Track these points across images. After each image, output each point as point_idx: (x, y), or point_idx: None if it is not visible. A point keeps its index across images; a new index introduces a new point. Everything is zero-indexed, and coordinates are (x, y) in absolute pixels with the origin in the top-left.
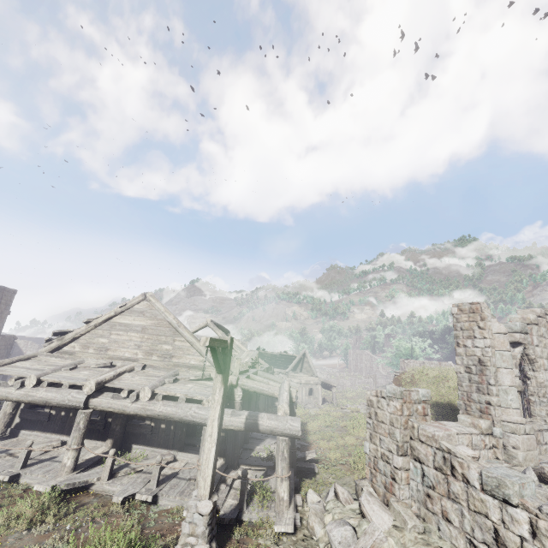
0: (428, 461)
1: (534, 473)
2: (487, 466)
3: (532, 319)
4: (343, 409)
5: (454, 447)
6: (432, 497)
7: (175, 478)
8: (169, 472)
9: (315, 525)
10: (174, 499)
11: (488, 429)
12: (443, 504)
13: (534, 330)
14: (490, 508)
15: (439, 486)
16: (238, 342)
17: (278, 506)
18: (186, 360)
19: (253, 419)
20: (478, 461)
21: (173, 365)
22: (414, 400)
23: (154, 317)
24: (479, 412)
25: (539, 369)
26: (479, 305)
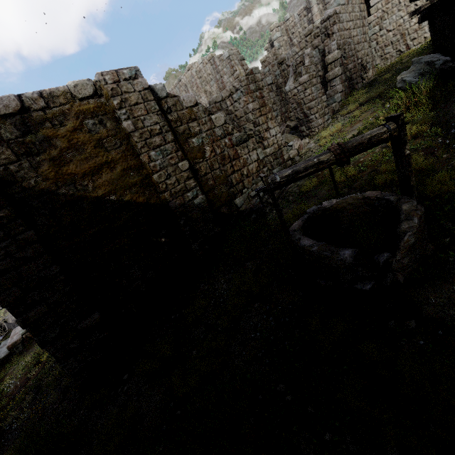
0: None
1: None
2: None
3: None
4: None
5: None
6: None
7: None
8: None
9: None
10: None
11: None
12: None
13: None
14: None
15: None
16: None
17: None
18: None
19: None
20: None
21: None
22: None
23: None
24: None
25: None
26: None
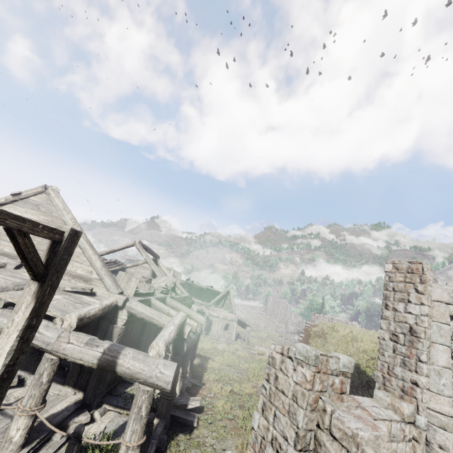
0: None
1: None
2: None
3: None
4: (251, 350)
5: None
6: None
7: None
8: None
9: None
10: None
11: (411, 416)
12: None
13: None
14: None
15: None
16: (165, 269)
17: None
18: (72, 267)
19: (111, 356)
20: None
21: None
22: (332, 370)
23: (49, 213)
24: (401, 391)
25: None
26: (421, 265)
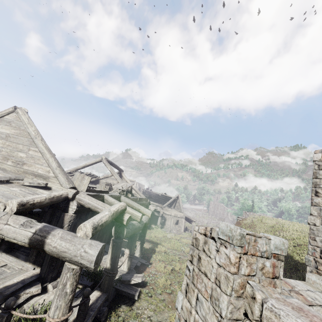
0: None
1: None
2: None
3: None
4: None
5: None
6: None
7: None
8: None
9: None
10: None
11: None
12: None
13: None
14: None
15: None
16: (127, 179)
17: None
18: (34, 168)
19: (40, 236)
20: None
21: (23, 171)
22: (261, 251)
23: (18, 127)
24: None
25: None
26: None
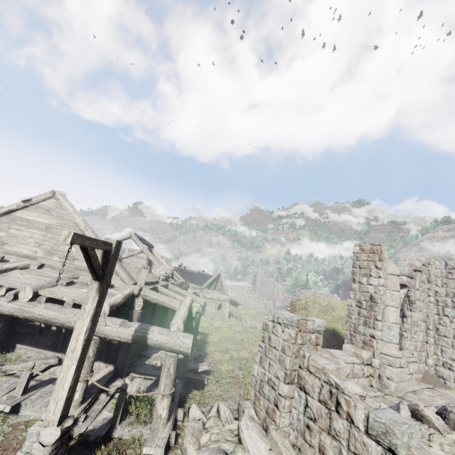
0: (314, 393)
1: (408, 407)
2: (373, 406)
3: (418, 266)
4: (244, 325)
5: (342, 382)
6: (312, 429)
7: (52, 384)
8: (47, 377)
9: (189, 446)
10: (39, 410)
11: (368, 360)
12: (322, 439)
13: (418, 276)
14: (372, 453)
15: (321, 420)
16: (160, 257)
17: (154, 423)
18: None
19: (142, 333)
20: (364, 399)
21: (74, 268)
22: (309, 329)
23: (61, 216)
24: (363, 343)
25: (416, 310)
26: (380, 246)
